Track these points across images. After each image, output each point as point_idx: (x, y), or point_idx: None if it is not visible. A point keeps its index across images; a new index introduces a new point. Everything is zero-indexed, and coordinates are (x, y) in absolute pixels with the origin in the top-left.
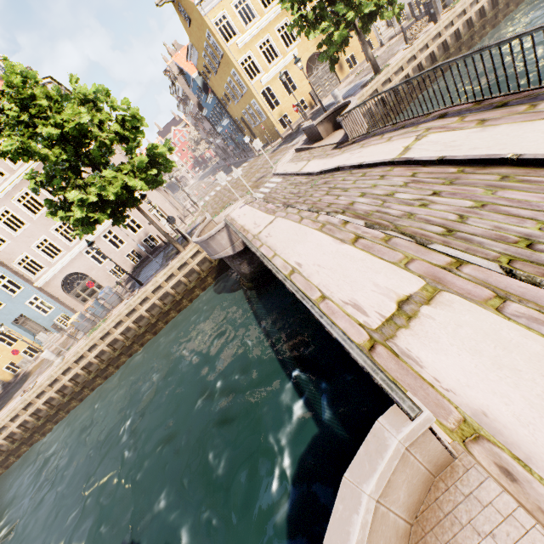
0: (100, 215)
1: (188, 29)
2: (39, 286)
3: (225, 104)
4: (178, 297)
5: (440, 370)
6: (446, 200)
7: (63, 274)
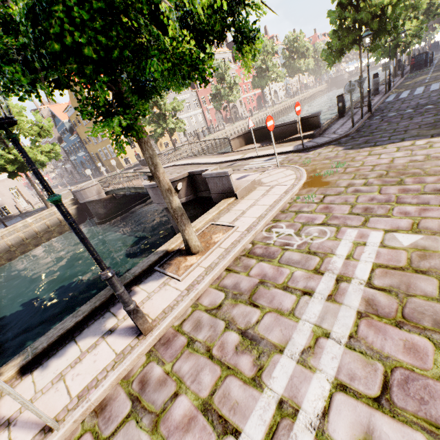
0: (10, 166)
1: (73, 98)
2: None
3: (85, 143)
4: (40, 234)
5: None
6: (180, 170)
7: None
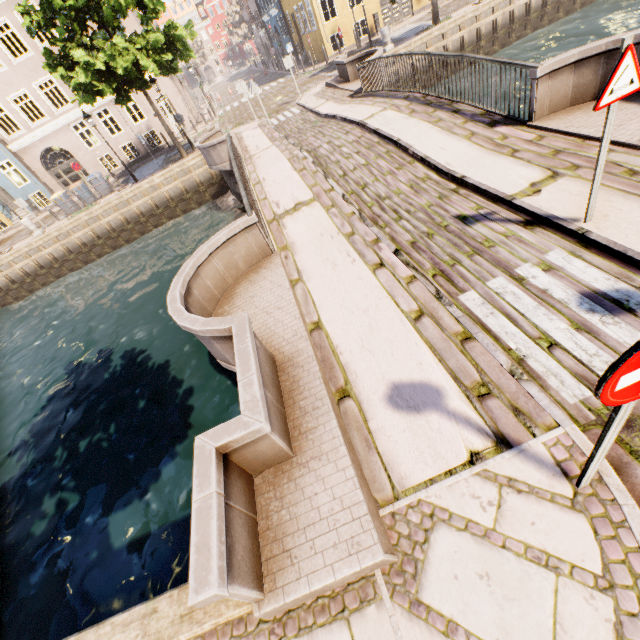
0: (105, 87)
1: None
2: (13, 151)
3: None
4: (173, 204)
5: (291, 230)
6: (358, 158)
7: (44, 144)
